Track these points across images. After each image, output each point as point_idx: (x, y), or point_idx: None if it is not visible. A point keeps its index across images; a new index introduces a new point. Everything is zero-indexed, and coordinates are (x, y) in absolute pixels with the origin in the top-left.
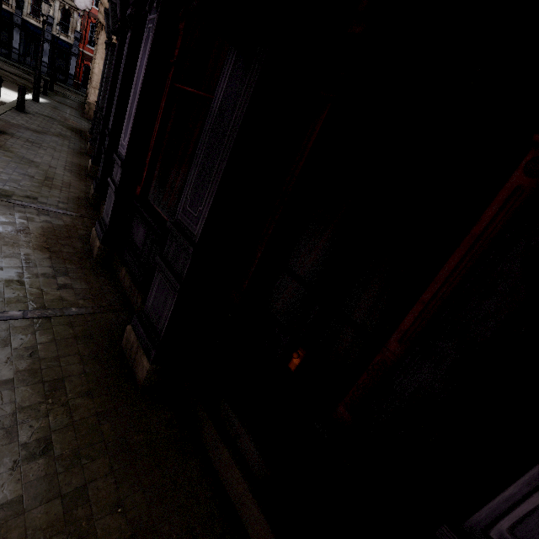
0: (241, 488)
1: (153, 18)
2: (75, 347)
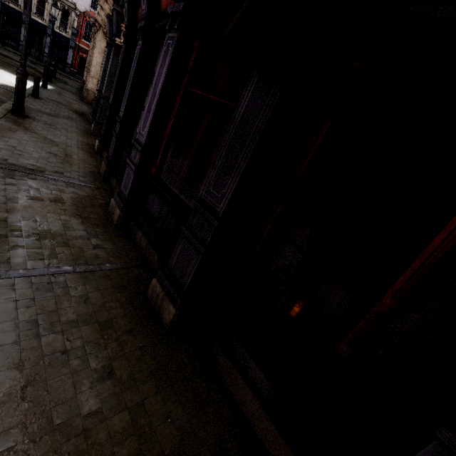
0: (254, 406)
1: (173, 37)
2: (114, 295)
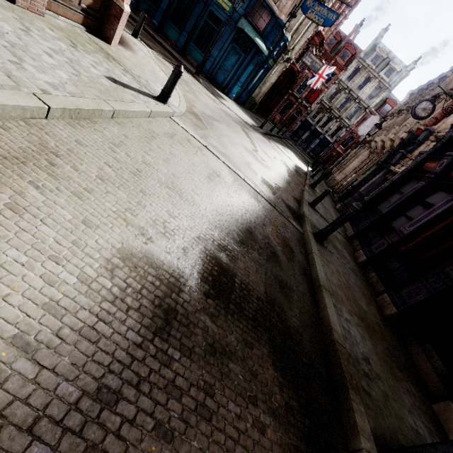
0: (430, 370)
1: None
2: (364, 288)
